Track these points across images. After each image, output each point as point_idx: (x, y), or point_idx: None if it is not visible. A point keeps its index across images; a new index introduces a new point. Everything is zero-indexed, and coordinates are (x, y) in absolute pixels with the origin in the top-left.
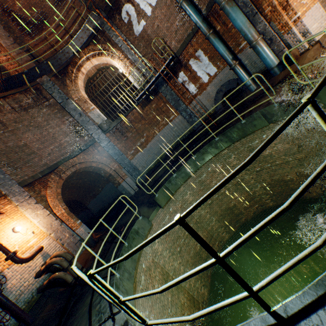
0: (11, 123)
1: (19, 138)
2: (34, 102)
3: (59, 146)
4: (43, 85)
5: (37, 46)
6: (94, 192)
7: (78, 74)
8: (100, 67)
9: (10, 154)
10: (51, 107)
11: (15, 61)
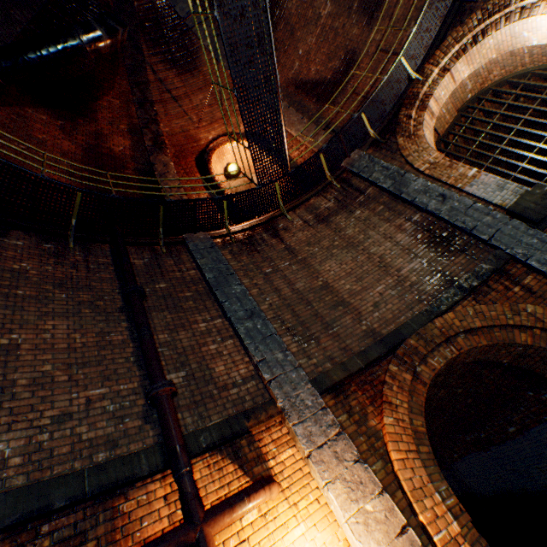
0: (302, 247)
1: (313, 273)
2: (338, 203)
3: (397, 284)
4: (352, 169)
5: (340, 112)
6: (484, 434)
7: (422, 117)
8: (462, 102)
9: (297, 305)
10: (369, 203)
11: (309, 152)
